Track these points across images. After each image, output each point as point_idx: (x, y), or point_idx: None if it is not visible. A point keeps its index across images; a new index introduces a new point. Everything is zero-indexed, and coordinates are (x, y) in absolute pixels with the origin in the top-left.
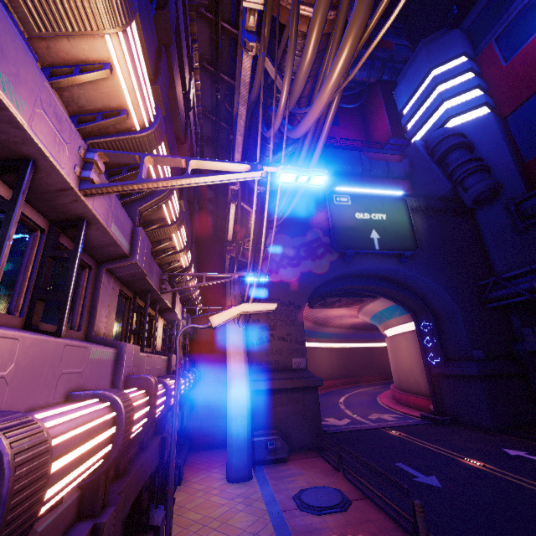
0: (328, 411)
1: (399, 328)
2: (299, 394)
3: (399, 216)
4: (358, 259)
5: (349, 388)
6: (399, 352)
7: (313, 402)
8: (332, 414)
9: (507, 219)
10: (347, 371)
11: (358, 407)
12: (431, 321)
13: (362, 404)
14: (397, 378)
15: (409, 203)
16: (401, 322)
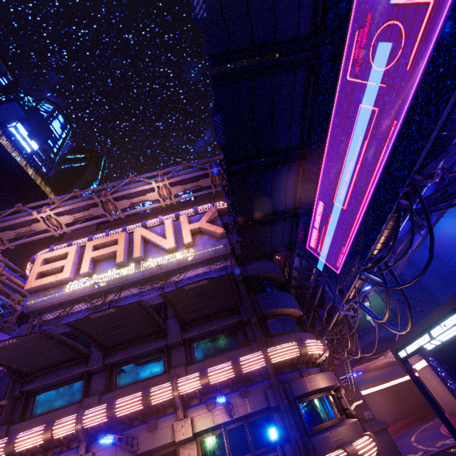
0: (405, 450)
1: (420, 364)
2: (378, 436)
3: (376, 300)
4: (367, 335)
5: (415, 426)
6: (430, 383)
7: (389, 439)
8: (409, 451)
9: (437, 280)
10: (405, 409)
11: (427, 440)
12: (433, 357)
13: (429, 438)
14: (442, 405)
15: (377, 289)
16: (417, 360)
